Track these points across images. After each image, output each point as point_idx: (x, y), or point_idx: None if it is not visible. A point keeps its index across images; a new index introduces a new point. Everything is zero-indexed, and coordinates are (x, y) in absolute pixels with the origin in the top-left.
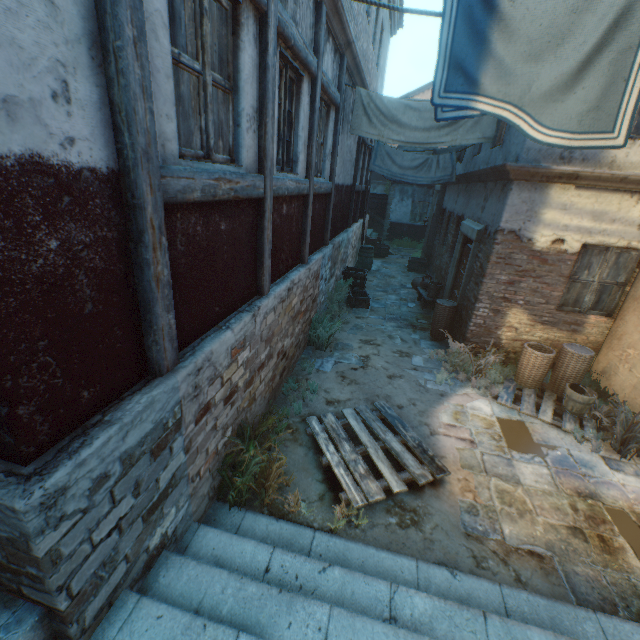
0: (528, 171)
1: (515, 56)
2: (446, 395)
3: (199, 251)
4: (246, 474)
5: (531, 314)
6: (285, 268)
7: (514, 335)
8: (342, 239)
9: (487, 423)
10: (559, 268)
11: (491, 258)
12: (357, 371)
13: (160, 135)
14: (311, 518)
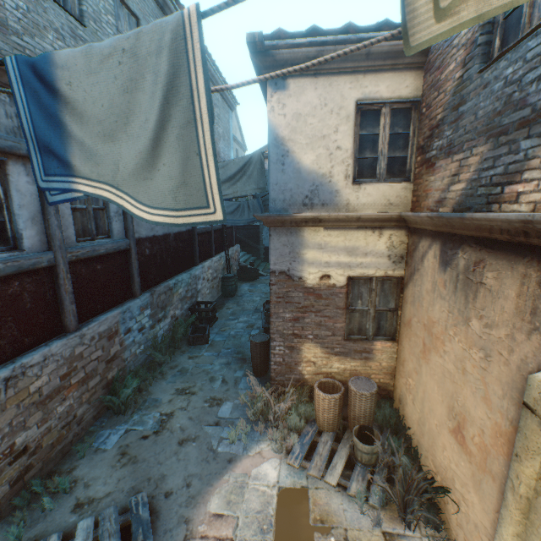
0: (276, 219)
1: (94, 137)
2: (235, 459)
3: None
4: None
5: (323, 347)
6: (13, 351)
7: (314, 369)
8: (177, 280)
9: (264, 501)
10: (334, 301)
11: (272, 298)
12: (146, 440)
13: None
14: None
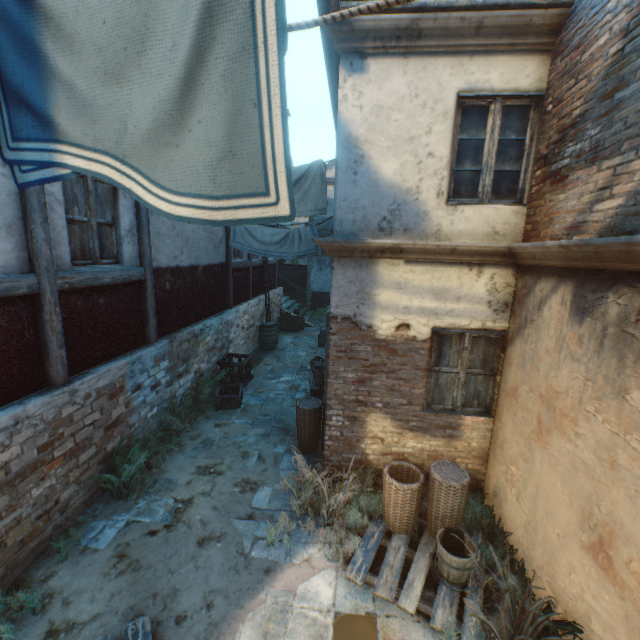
0: (343, 246)
1: (88, 75)
2: (275, 569)
3: None
4: None
5: (395, 419)
6: None
7: (382, 447)
8: (204, 326)
9: (314, 634)
10: (413, 359)
11: (330, 352)
12: (154, 537)
13: None
14: None
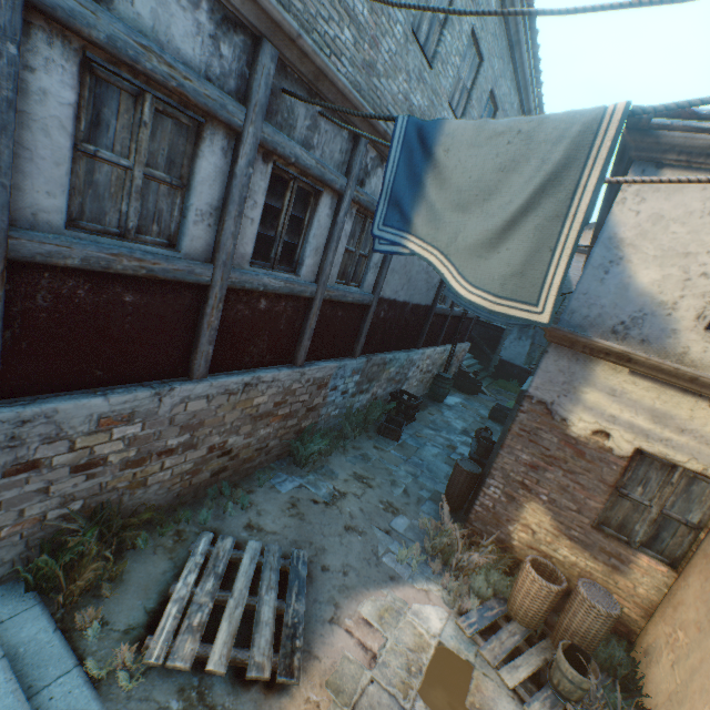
0: (565, 335)
1: (446, 203)
2: (398, 580)
3: (77, 312)
4: (61, 559)
5: (556, 519)
6: (256, 362)
7: (530, 539)
8: (393, 357)
9: (418, 643)
10: (600, 469)
11: (513, 426)
12: (316, 505)
13: (33, 206)
14: (93, 648)
